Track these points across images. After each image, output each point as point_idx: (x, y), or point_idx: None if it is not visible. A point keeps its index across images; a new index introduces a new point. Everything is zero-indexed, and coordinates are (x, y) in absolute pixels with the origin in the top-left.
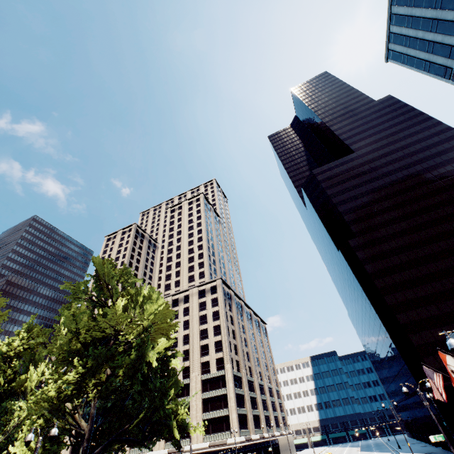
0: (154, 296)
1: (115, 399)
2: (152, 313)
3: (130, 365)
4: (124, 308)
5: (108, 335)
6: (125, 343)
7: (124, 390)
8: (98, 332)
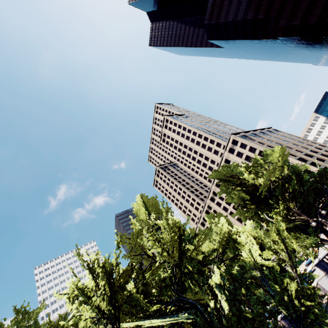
0: (269, 152)
1: (296, 202)
2: (278, 157)
3: (295, 182)
4: (255, 173)
5: (268, 185)
6: (274, 182)
7: (303, 192)
8: (265, 187)
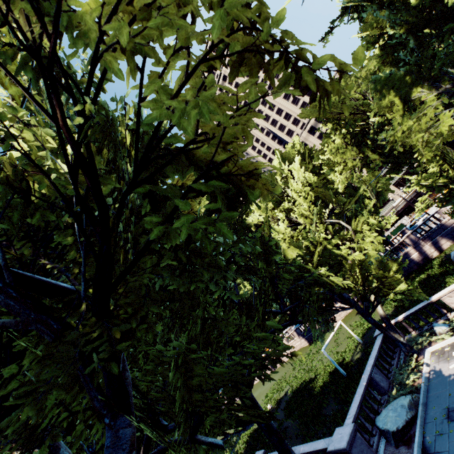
0: None
1: None
2: None
3: None
4: None
5: None
6: None
7: None
8: None
